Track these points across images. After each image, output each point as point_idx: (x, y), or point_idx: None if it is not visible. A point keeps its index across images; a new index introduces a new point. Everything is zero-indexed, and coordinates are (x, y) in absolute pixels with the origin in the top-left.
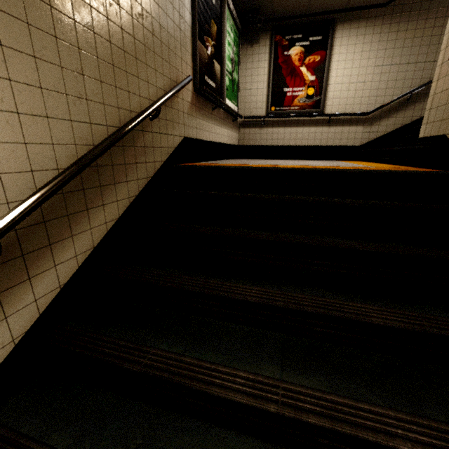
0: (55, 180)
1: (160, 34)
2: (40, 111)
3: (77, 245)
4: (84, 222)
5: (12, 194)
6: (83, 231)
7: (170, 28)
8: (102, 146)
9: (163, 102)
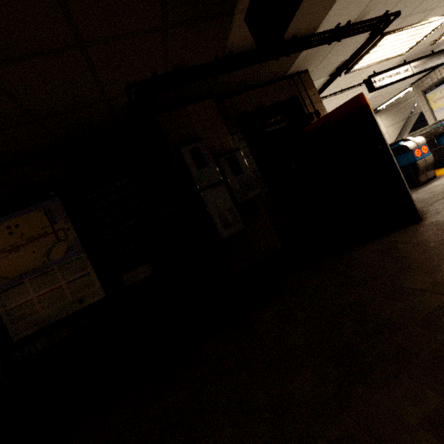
0: (402, 126)
1: (408, 101)
2: (399, 121)
3: (405, 134)
4: (405, 131)
5: (399, 129)
6: (406, 132)
7: (410, 97)
8: (406, 121)
9: (412, 111)
